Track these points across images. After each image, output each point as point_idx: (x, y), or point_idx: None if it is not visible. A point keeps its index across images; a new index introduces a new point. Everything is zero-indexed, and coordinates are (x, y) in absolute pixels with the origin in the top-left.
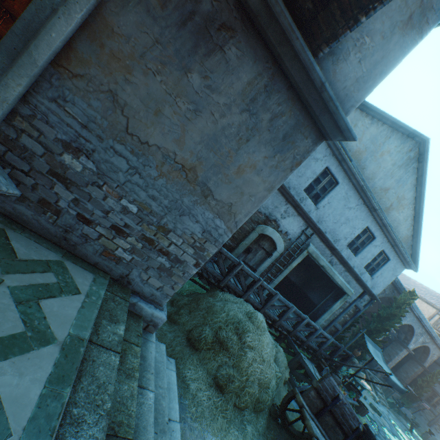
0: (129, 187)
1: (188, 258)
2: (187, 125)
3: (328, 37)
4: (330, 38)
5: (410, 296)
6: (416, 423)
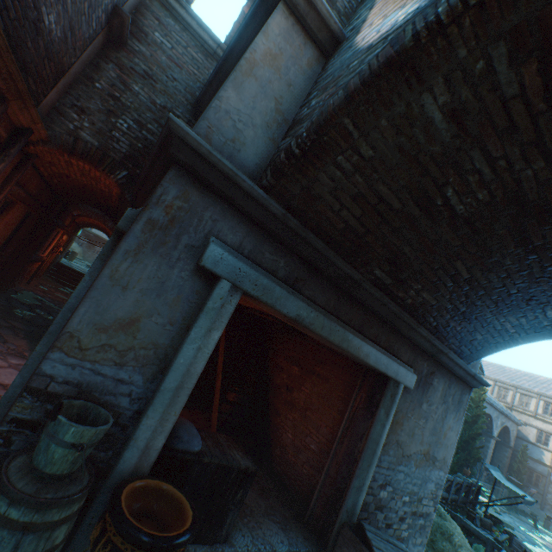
0: (404, 486)
1: (430, 508)
2: (423, 430)
3: (476, 358)
4: (477, 358)
5: (481, 391)
6: (533, 514)
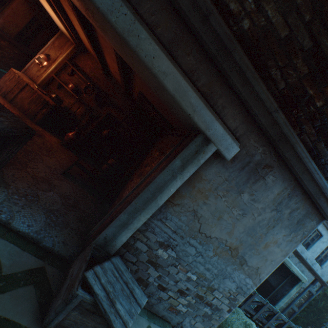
0: (194, 264)
1: (223, 306)
2: (236, 222)
3: None
4: None
5: None
6: None
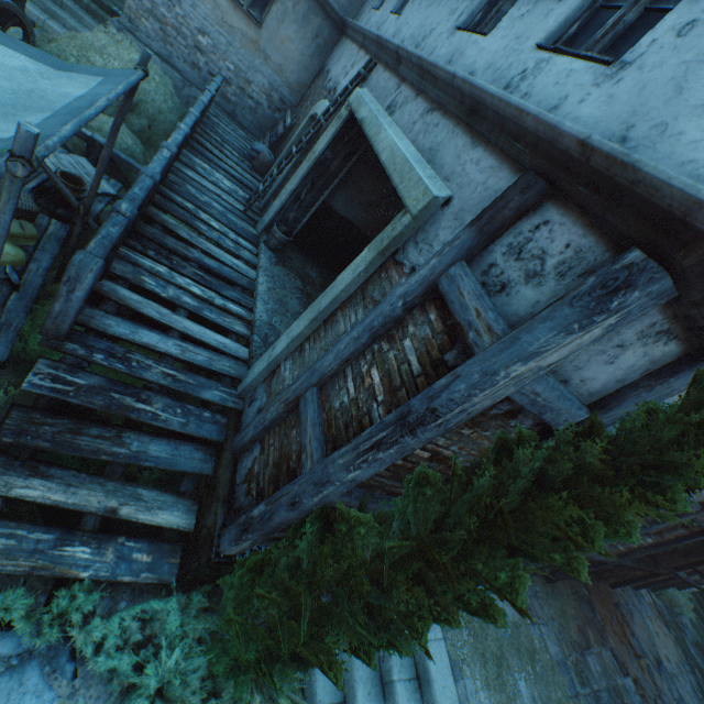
0: None
1: None
2: None
3: None
4: None
5: None
6: None
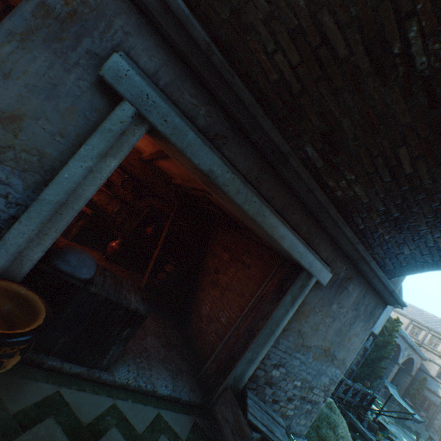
0: (298, 372)
1: (320, 398)
2: (328, 329)
3: (398, 275)
4: (399, 275)
5: (396, 323)
6: (418, 432)
